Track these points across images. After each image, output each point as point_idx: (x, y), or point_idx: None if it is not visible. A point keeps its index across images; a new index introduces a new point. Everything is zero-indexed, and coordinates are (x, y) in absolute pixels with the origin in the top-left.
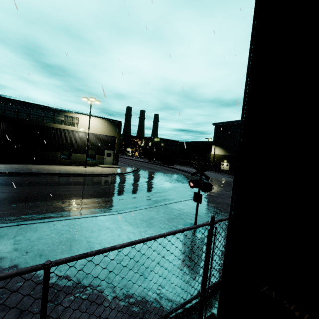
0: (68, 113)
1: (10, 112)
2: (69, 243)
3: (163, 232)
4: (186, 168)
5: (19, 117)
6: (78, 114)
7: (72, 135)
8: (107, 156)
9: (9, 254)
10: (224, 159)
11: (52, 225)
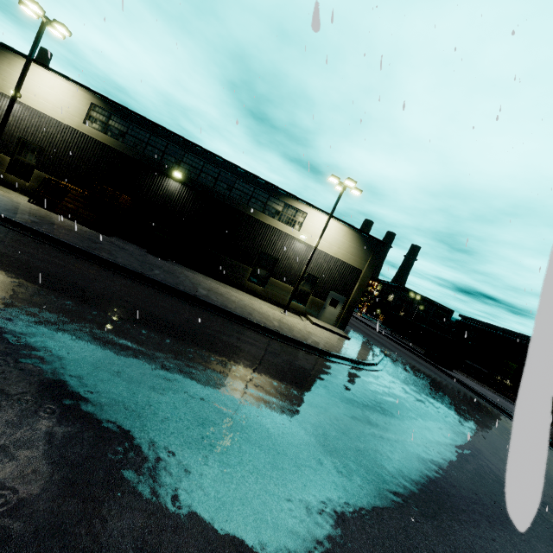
0: (292, 201)
1: (206, 177)
2: None
3: None
4: (493, 396)
5: (216, 188)
6: (308, 206)
7: (284, 243)
8: (331, 304)
9: None
10: None
11: None
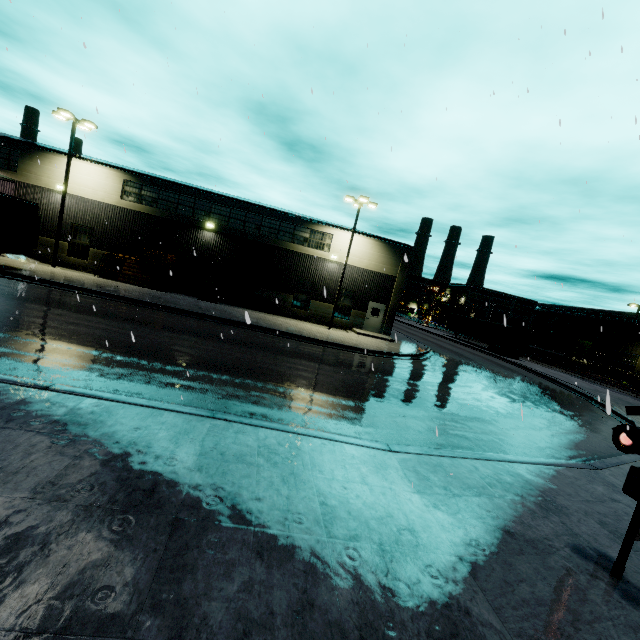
0: (317, 226)
1: (235, 222)
2: (285, 491)
3: (509, 548)
4: (555, 373)
5: (246, 230)
6: (332, 228)
7: (317, 266)
8: (373, 313)
9: (188, 476)
10: None
11: (262, 435)
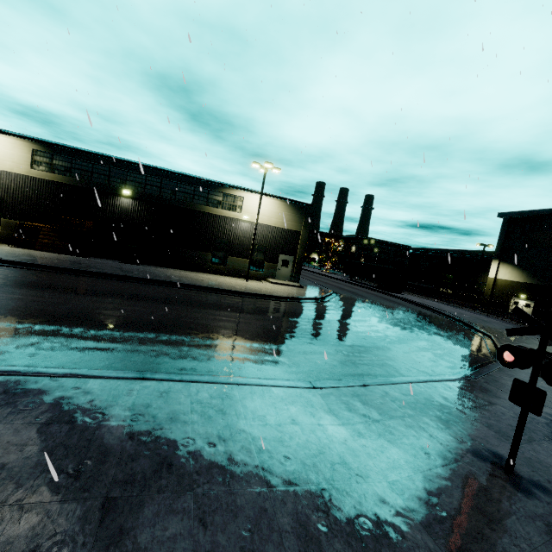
0: (229, 190)
1: (151, 188)
2: (222, 445)
3: (425, 464)
4: (429, 302)
5: (162, 195)
6: (242, 191)
7: (231, 226)
8: (283, 265)
9: (118, 447)
10: (521, 292)
11: (193, 390)
